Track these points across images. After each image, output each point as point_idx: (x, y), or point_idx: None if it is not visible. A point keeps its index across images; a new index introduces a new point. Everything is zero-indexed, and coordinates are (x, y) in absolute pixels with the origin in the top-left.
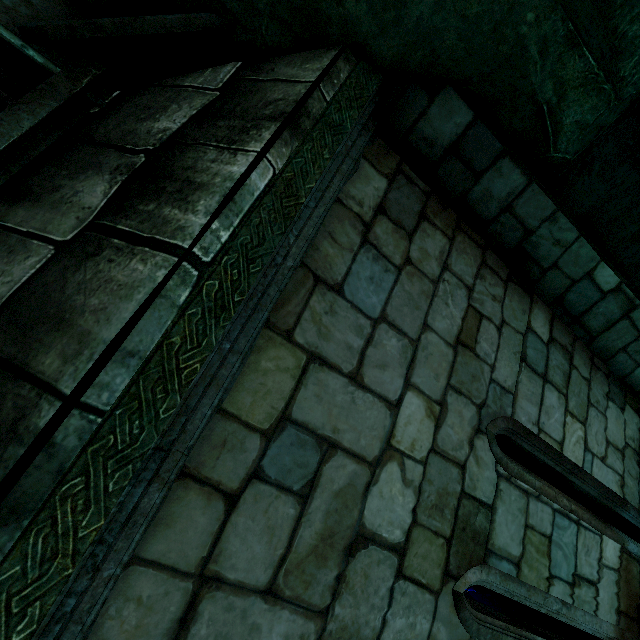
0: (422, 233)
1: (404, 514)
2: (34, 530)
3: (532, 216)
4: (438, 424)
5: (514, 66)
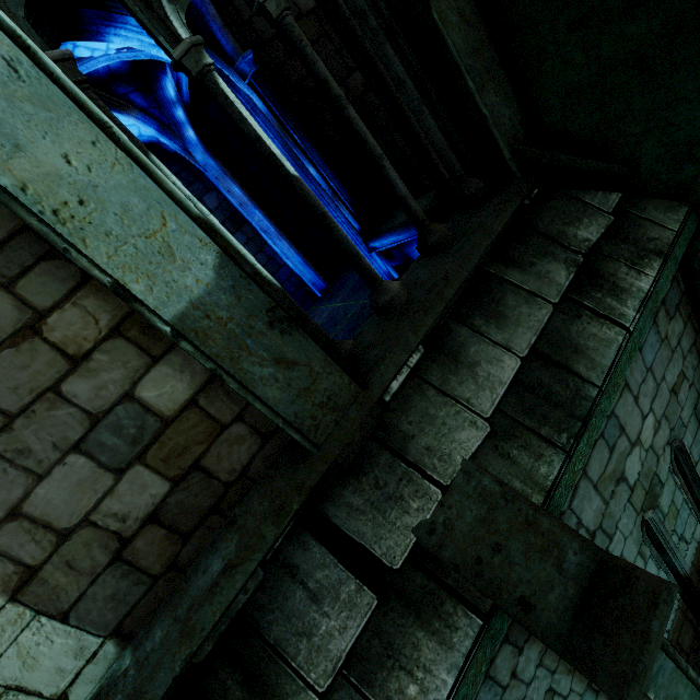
0: (675, 319)
1: (636, 473)
2: (585, 433)
3: None
4: (655, 433)
5: None
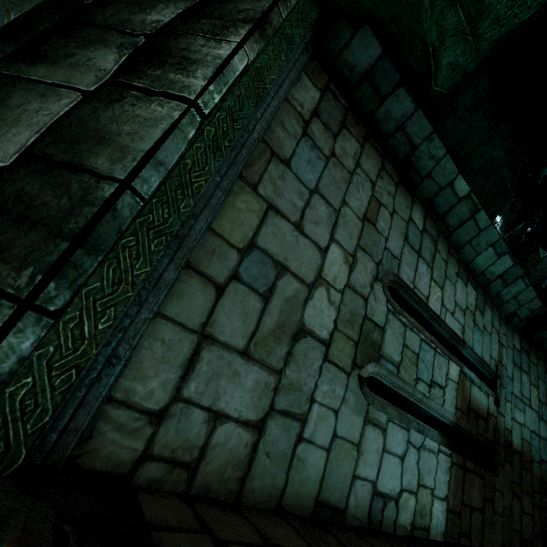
0: (343, 137)
1: (329, 322)
2: (106, 263)
3: (417, 135)
4: (351, 270)
5: (413, 13)
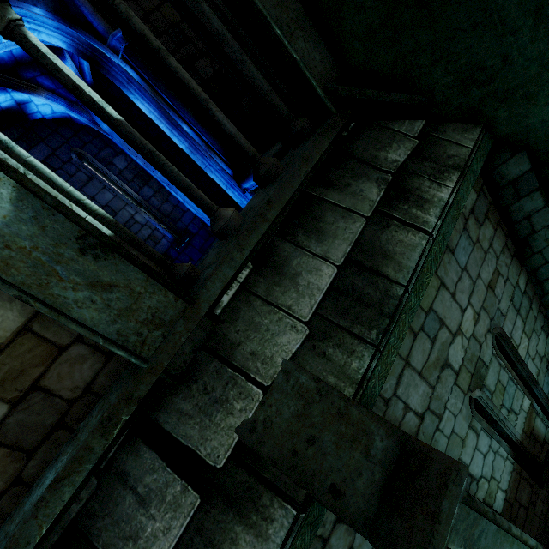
0: (485, 225)
1: (460, 359)
2: (396, 328)
3: (539, 224)
4: (475, 324)
5: None
